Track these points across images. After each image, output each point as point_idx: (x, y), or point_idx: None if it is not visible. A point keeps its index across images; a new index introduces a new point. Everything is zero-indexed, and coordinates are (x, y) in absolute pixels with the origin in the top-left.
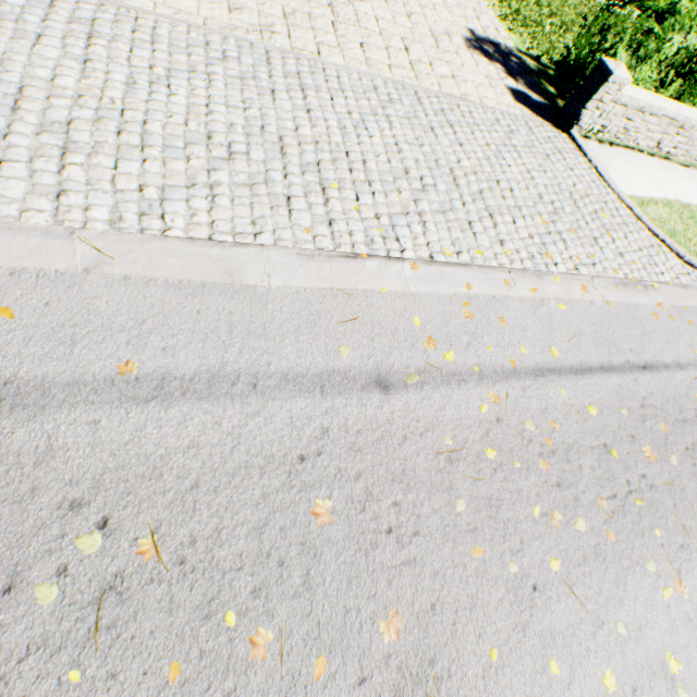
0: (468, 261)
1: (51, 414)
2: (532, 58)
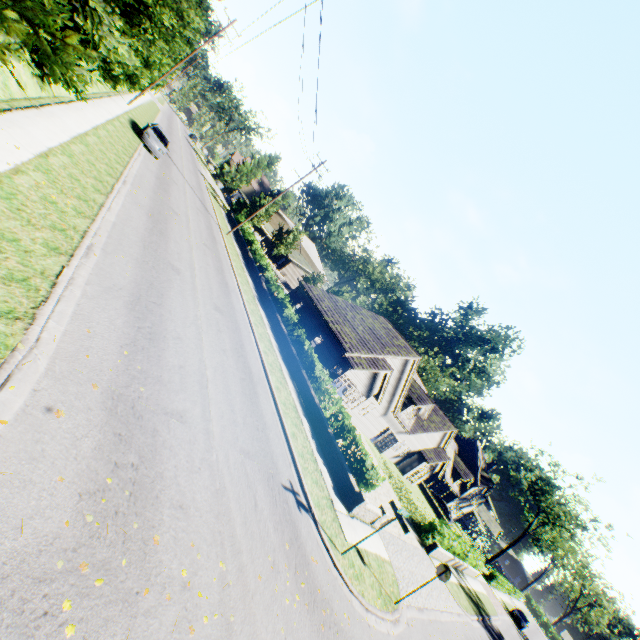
0: (446, 609)
1: None
2: (408, 517)
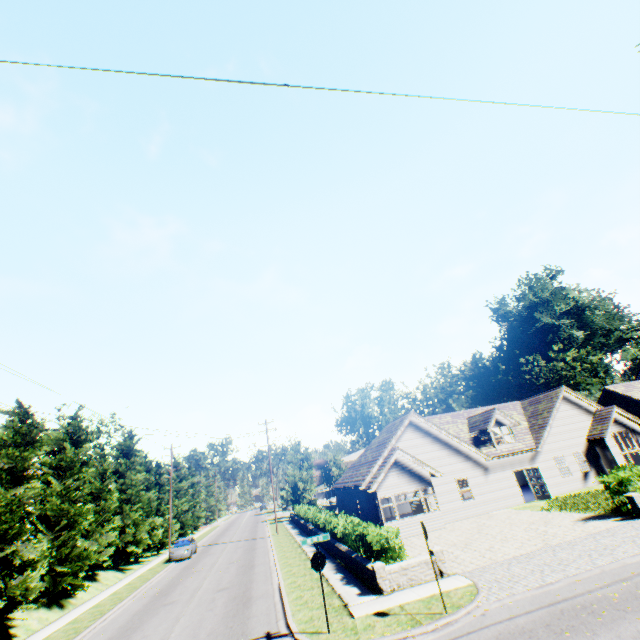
0: None
1: (632, 578)
2: (602, 512)
